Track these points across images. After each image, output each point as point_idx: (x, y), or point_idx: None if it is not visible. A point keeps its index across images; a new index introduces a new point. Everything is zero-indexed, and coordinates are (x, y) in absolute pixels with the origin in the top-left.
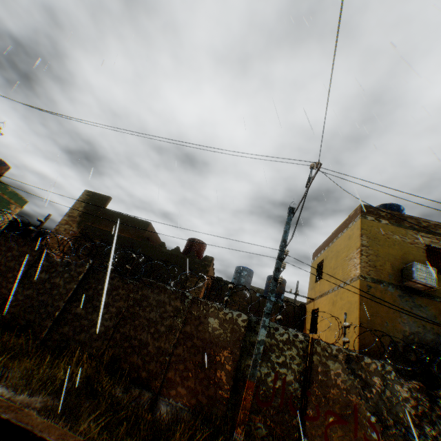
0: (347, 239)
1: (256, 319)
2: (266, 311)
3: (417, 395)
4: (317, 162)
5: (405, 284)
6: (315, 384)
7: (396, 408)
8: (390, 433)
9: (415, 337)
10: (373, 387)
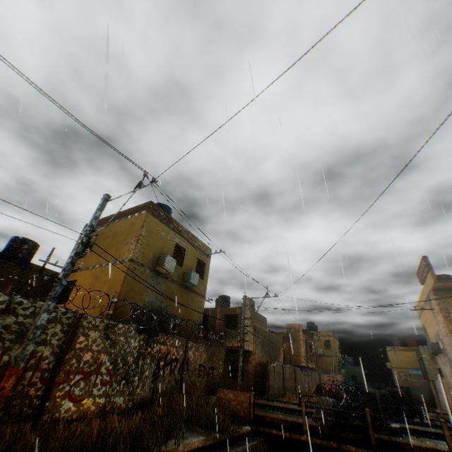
0: (130, 225)
1: (21, 299)
2: (55, 295)
3: (142, 343)
4: (154, 177)
5: (158, 268)
6: (72, 354)
7: (128, 355)
8: (119, 373)
9: (150, 305)
10: (118, 345)
